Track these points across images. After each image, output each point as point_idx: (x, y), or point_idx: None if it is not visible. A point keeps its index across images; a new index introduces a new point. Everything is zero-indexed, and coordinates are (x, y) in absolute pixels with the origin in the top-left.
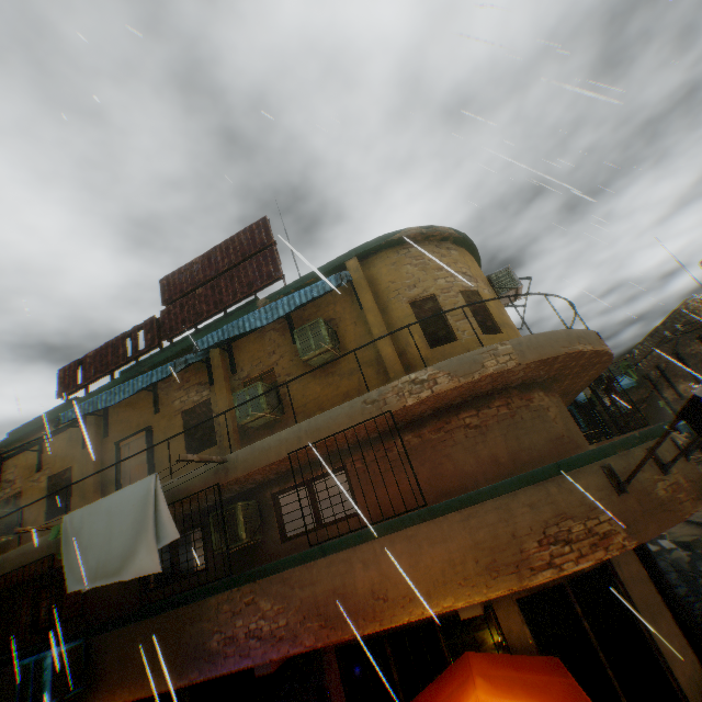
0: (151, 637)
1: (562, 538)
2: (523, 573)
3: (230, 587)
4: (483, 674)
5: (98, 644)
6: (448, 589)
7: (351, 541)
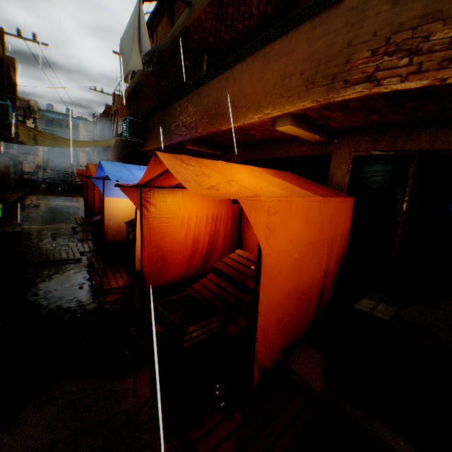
0: (158, 123)
1: (407, 48)
2: (335, 86)
3: (180, 98)
4: (276, 173)
5: (147, 125)
6: (271, 101)
7: (231, 62)
